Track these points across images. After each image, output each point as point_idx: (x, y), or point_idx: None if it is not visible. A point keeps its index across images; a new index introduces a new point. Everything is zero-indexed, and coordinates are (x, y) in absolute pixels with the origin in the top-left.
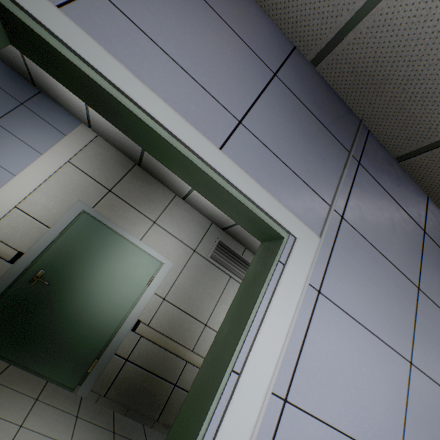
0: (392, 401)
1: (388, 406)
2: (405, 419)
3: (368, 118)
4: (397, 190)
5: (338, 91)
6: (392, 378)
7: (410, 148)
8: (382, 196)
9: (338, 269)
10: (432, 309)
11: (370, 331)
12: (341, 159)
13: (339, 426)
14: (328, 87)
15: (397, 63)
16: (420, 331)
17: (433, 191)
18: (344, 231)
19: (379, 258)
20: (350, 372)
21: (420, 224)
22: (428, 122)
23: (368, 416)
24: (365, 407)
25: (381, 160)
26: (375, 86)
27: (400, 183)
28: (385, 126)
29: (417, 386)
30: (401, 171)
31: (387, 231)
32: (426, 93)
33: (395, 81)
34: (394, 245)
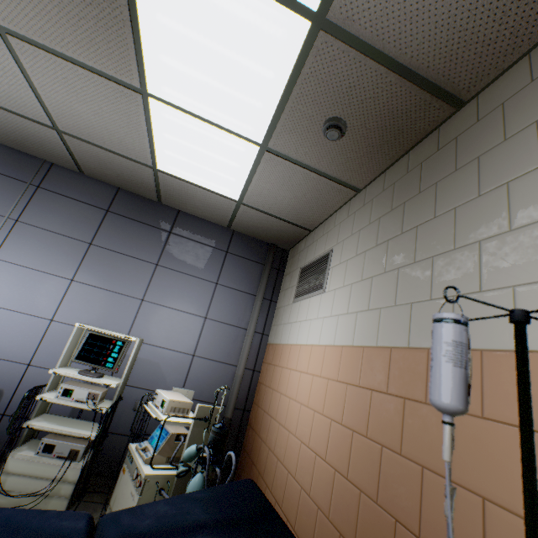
0: (50, 297)
1: (46, 299)
2: (62, 303)
3: (45, 158)
4: (81, 192)
5: (19, 150)
6: (53, 288)
7: (75, 166)
8: (61, 201)
9: (11, 246)
10: (104, 253)
11: (36, 269)
12: (20, 189)
13: (5, 307)
14: (11, 150)
15: (13, 135)
16: (87, 265)
17: (116, 184)
18: (19, 227)
19: (52, 235)
20: (16, 288)
21: (104, 207)
22: (59, 154)
23: (29, 303)
24: (26, 300)
25: (65, 178)
26: (23, 144)
27: (85, 187)
28: (54, 160)
29: (77, 289)
30: (88, 179)
31: (63, 219)
32: (38, 143)
33: (24, 141)
34: (70, 225)
